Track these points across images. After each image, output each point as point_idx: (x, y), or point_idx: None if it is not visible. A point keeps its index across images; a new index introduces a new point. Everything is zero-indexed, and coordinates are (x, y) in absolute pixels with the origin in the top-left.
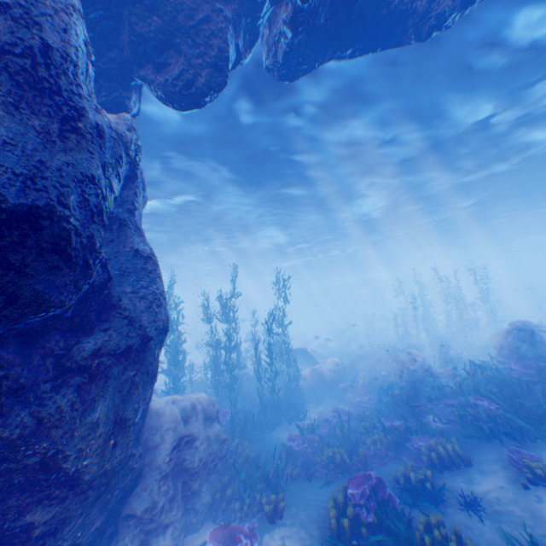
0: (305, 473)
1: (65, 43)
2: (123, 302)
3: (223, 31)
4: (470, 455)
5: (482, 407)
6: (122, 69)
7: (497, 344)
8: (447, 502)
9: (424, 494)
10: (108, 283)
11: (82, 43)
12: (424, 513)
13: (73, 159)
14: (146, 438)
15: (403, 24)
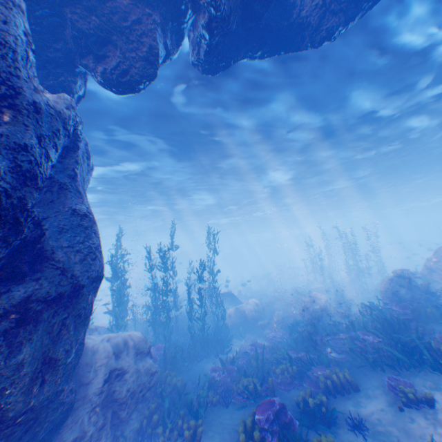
0: (223, 400)
1: (4, 31)
2: (56, 254)
3: (153, 32)
4: (359, 381)
5: (368, 341)
6: (67, 58)
7: (383, 288)
8: (338, 424)
9: (320, 417)
10: (41, 238)
11: (21, 33)
12: (319, 434)
13: (7, 130)
14: (80, 373)
15: (301, 34)
